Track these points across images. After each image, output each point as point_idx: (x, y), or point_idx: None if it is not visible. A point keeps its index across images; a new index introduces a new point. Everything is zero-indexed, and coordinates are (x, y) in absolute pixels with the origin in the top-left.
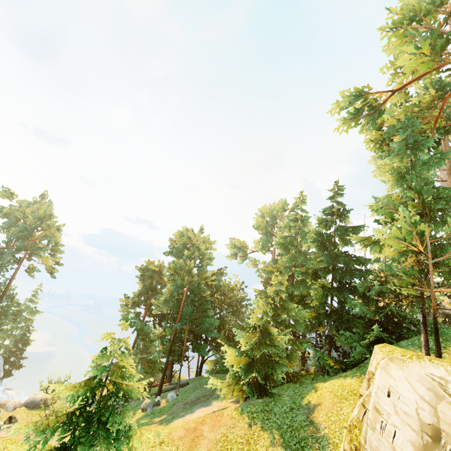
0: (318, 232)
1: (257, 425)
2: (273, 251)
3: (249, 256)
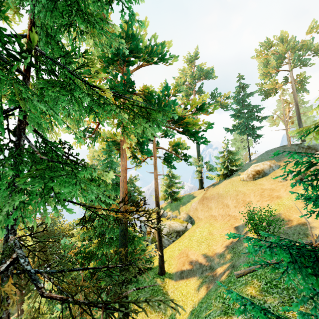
0: None
1: None
2: None
3: None
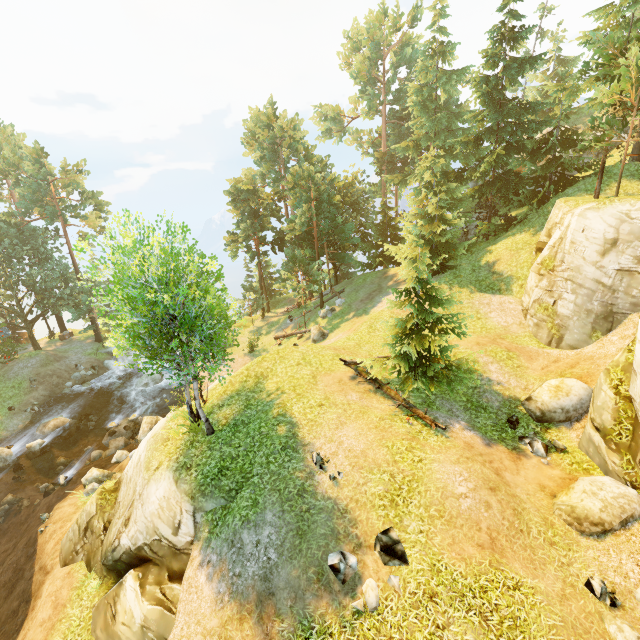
0: (483, 76)
1: (455, 287)
2: (382, 110)
3: (347, 129)
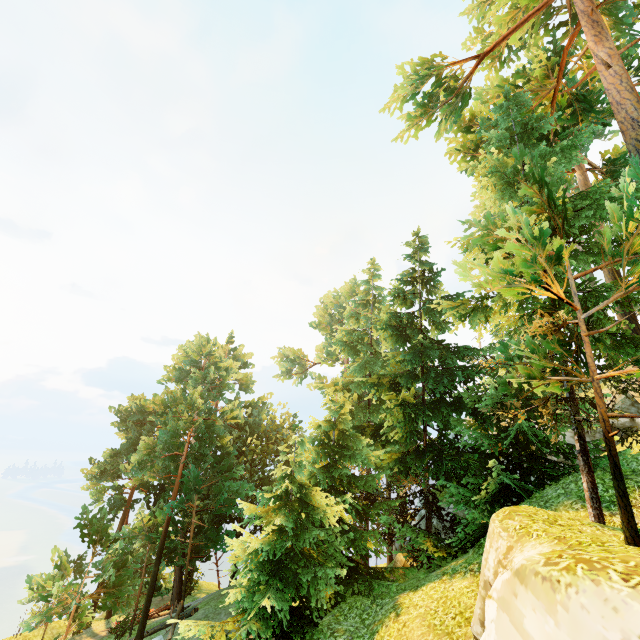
0: (394, 313)
1: None
2: (344, 359)
3: (310, 372)
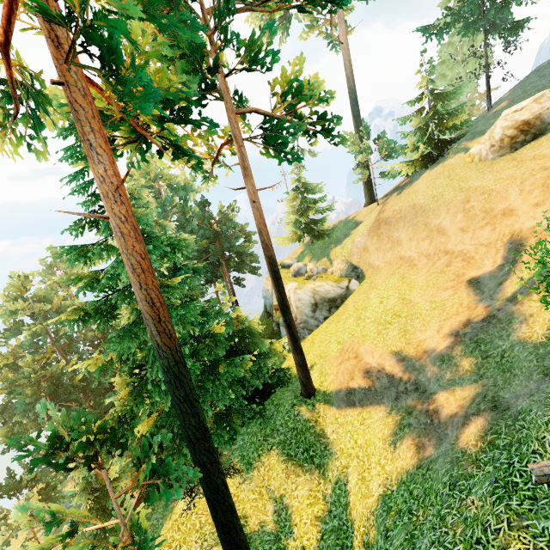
0: None
1: None
2: None
3: None
